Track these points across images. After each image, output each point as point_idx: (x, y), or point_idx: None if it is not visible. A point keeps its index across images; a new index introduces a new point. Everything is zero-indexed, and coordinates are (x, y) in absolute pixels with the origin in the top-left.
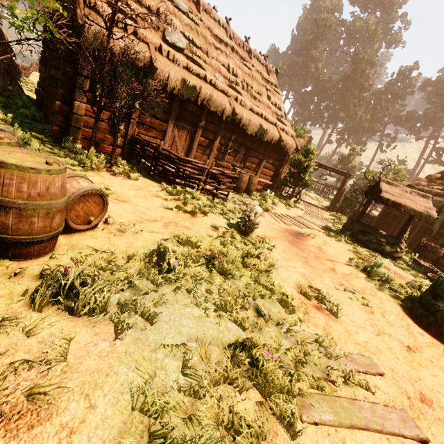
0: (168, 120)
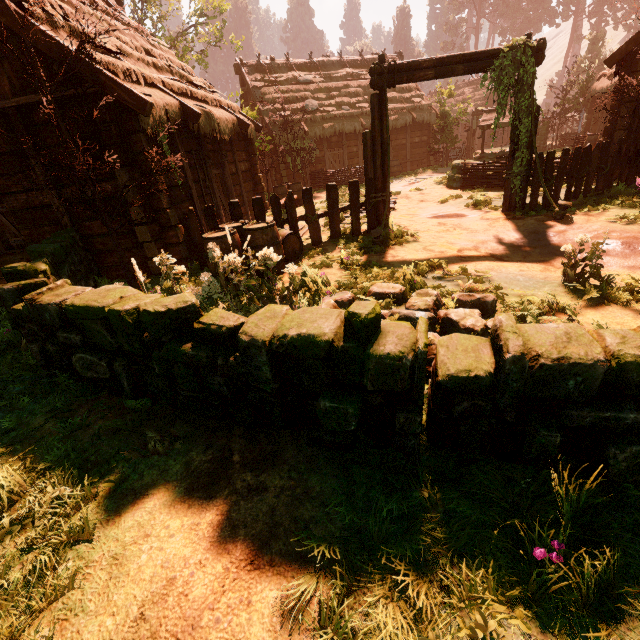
0: (324, 155)
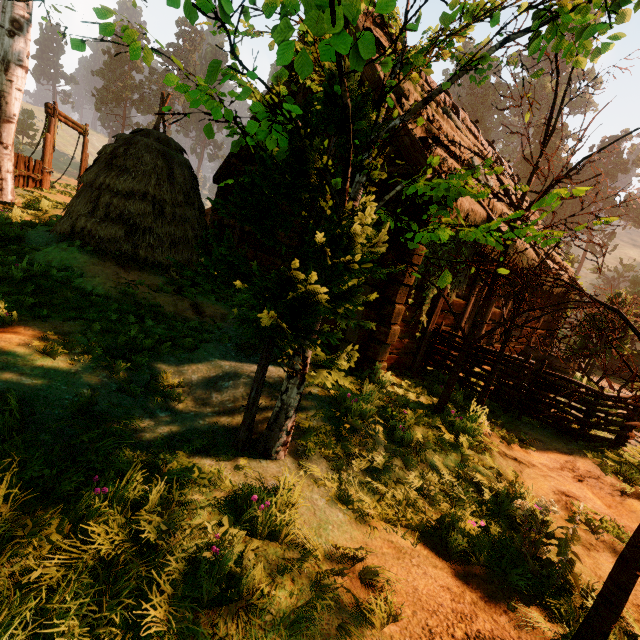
0: (469, 295)
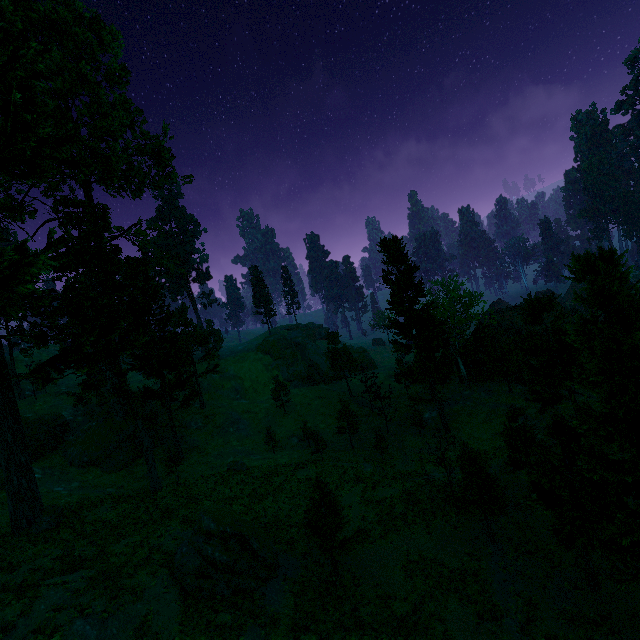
0: None
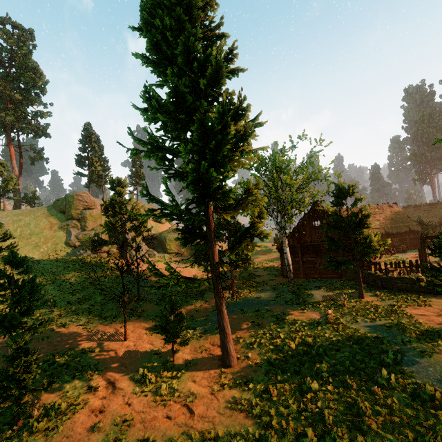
0: None
